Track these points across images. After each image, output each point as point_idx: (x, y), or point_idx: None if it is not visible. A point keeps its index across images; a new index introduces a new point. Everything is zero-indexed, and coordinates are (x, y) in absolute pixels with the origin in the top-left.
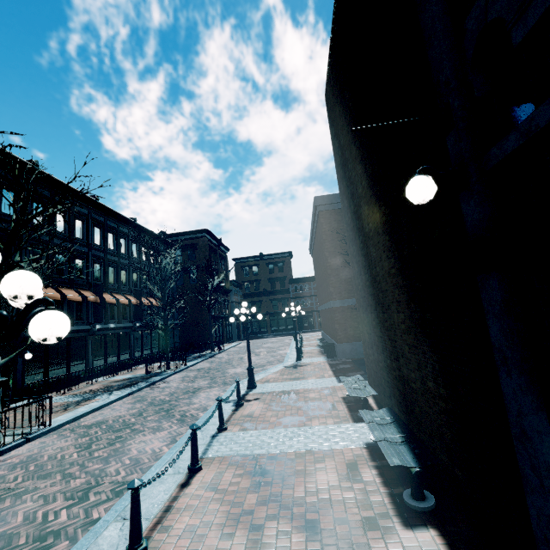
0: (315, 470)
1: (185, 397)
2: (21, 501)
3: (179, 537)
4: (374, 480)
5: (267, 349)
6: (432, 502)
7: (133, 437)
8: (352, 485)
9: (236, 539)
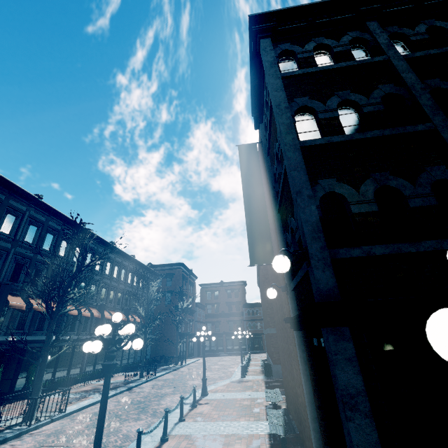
0: (235, 444)
1: (155, 399)
2: None
3: None
4: None
5: (221, 366)
6: None
7: (122, 423)
8: None
9: None
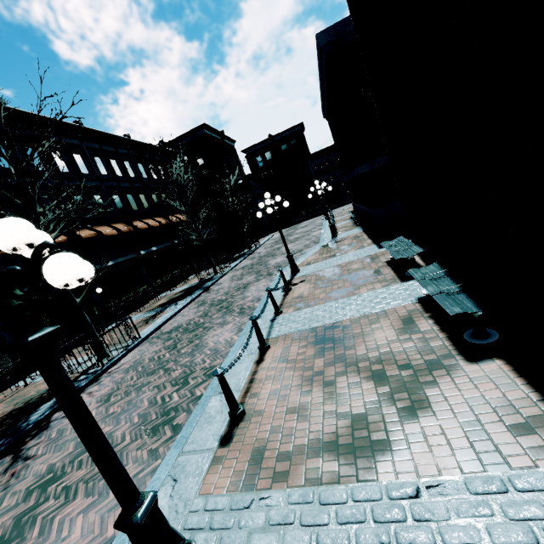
0: (372, 330)
1: (238, 293)
2: (142, 392)
3: (267, 399)
4: (431, 329)
5: (301, 234)
6: (496, 337)
7: (207, 334)
8: (410, 336)
9: (314, 394)
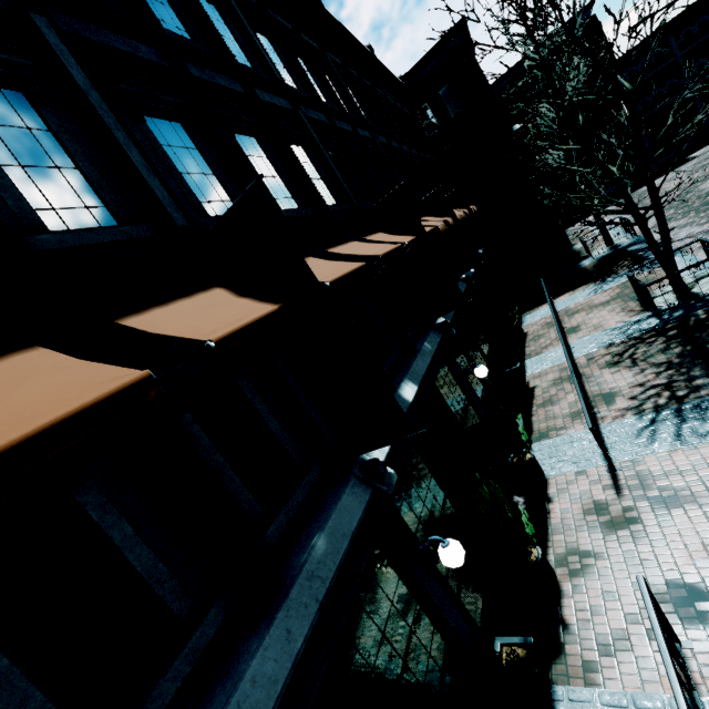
0: None
1: None
2: None
3: None
4: None
5: None
6: None
7: None
8: None
9: None
